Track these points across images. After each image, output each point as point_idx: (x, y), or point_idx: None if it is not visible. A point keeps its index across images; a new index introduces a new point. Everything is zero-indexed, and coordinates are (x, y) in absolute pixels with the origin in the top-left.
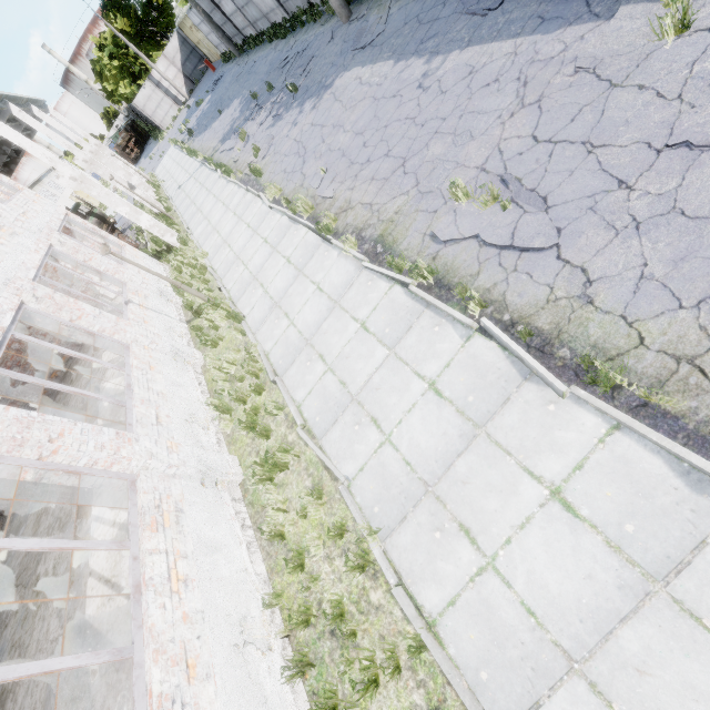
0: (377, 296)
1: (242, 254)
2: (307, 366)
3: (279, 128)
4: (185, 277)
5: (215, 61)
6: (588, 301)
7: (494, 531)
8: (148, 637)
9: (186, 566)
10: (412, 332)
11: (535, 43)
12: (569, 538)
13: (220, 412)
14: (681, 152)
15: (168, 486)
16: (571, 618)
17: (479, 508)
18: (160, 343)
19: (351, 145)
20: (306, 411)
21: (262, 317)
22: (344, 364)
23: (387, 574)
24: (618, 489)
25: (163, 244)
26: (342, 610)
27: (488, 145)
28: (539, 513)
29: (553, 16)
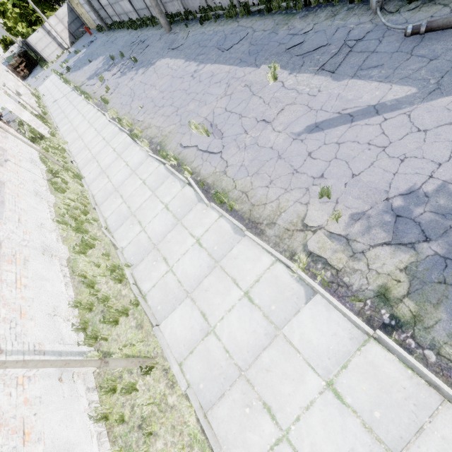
0: (153, 169)
1: (89, 144)
2: (114, 201)
3: (123, 79)
4: (50, 154)
5: (92, 29)
6: (225, 173)
7: (175, 257)
8: (0, 299)
9: (27, 281)
10: (163, 184)
11: (236, 70)
12: (198, 255)
13: (60, 223)
14: (263, 123)
15: (21, 249)
16: (192, 280)
17: (172, 250)
18: (26, 185)
19: (157, 97)
20: (109, 221)
21: (94, 177)
22: (131, 199)
23: (130, 280)
24: (216, 236)
25: (38, 134)
26: (108, 300)
27: (210, 109)
28: (191, 248)
29: (244, 60)
